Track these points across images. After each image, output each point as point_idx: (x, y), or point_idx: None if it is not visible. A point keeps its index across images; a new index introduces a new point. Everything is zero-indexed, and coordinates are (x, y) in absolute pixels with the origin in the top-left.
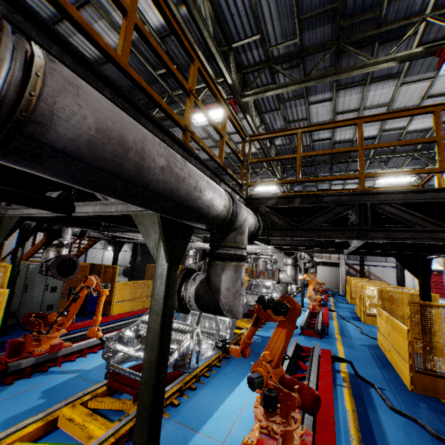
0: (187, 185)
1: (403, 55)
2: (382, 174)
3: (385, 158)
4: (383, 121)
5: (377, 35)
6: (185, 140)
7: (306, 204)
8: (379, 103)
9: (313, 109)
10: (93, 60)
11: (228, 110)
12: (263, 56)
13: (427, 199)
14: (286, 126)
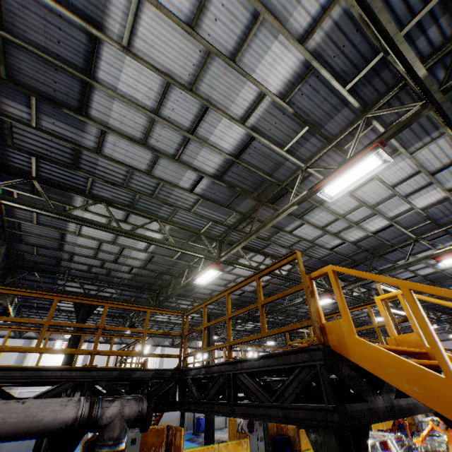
0: (23, 424)
1: (298, 200)
2: (236, 342)
3: (440, 232)
4: (377, 214)
5: (282, 189)
6: (89, 361)
7: (205, 375)
8: (353, 207)
9: (298, 233)
10: (141, 266)
11: (151, 309)
12: (225, 227)
13: (258, 367)
14: (290, 250)
